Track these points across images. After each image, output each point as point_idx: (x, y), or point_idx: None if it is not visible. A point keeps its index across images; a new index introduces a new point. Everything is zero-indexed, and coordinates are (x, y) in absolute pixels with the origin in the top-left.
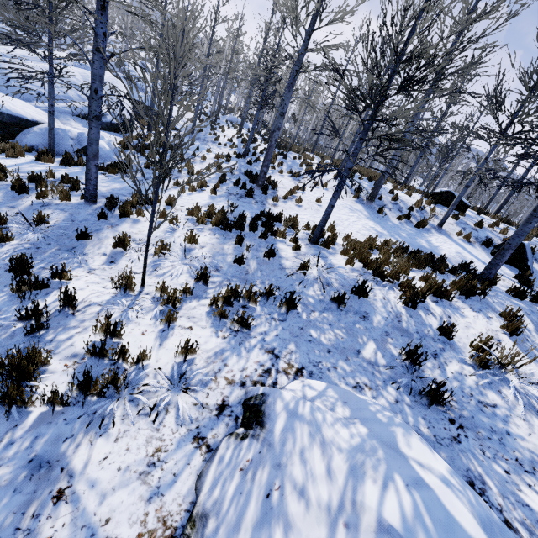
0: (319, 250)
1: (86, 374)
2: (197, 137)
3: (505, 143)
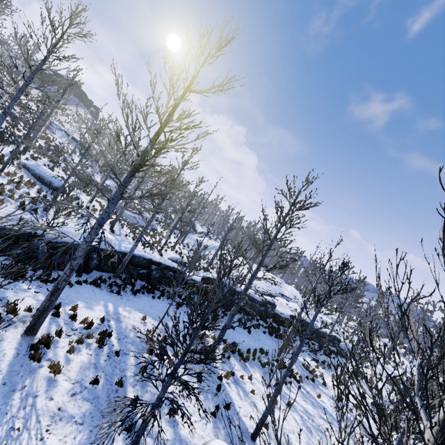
0: None
1: None
2: None
3: None
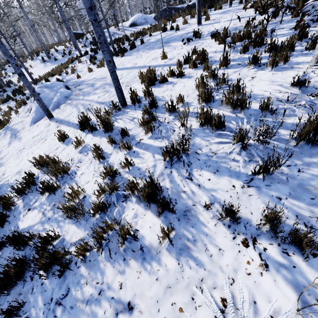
0: (38, 84)
1: (0, 120)
2: None
3: (56, 6)
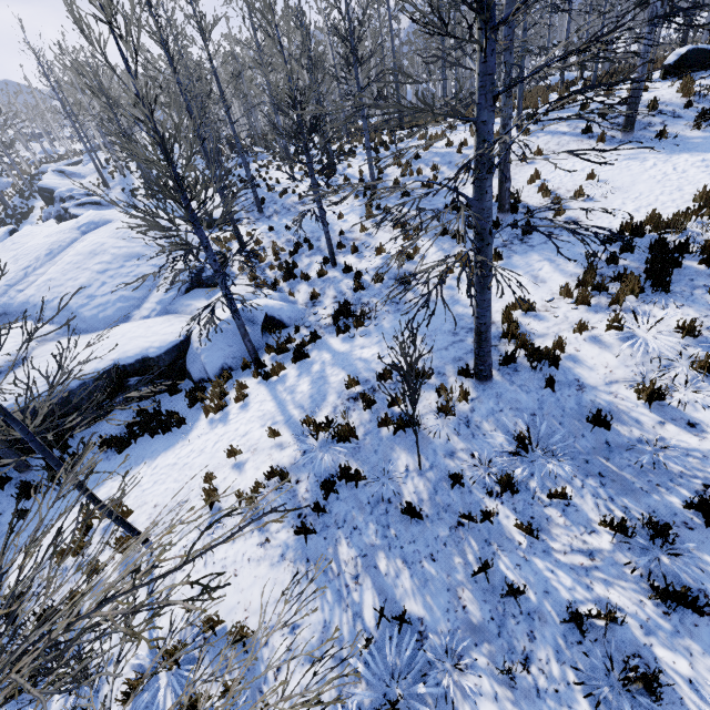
0: None
1: None
2: (273, 211)
3: None
